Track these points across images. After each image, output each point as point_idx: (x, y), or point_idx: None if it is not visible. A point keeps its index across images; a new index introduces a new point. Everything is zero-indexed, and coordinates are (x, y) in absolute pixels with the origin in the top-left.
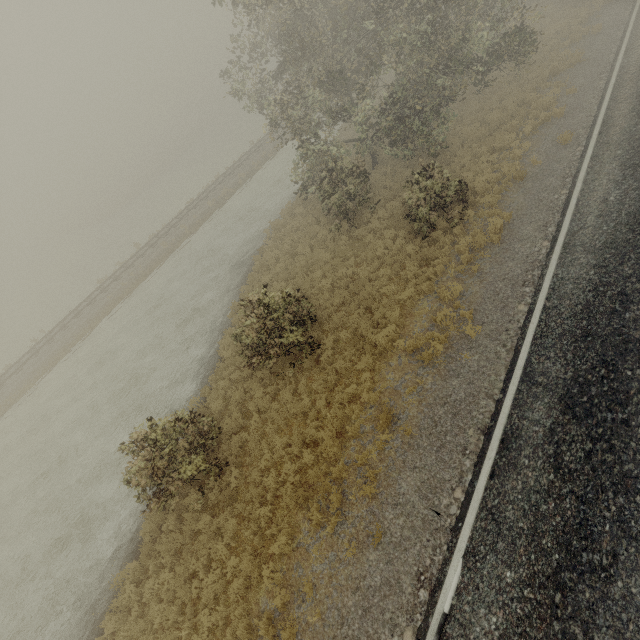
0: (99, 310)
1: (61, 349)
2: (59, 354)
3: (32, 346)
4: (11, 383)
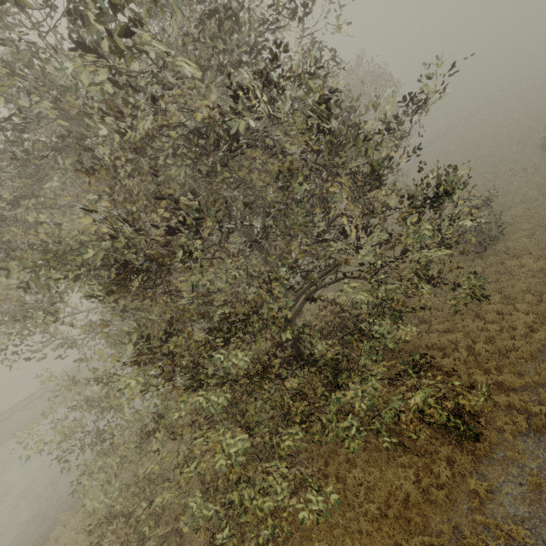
0: None
1: None
2: None
3: None
4: None
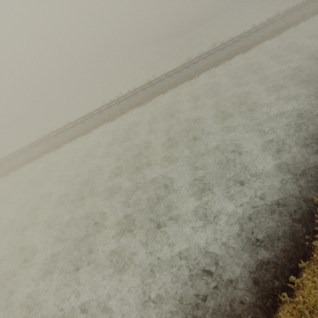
0: (192, 72)
1: (168, 86)
2: (166, 88)
3: (150, 81)
4: (140, 94)
